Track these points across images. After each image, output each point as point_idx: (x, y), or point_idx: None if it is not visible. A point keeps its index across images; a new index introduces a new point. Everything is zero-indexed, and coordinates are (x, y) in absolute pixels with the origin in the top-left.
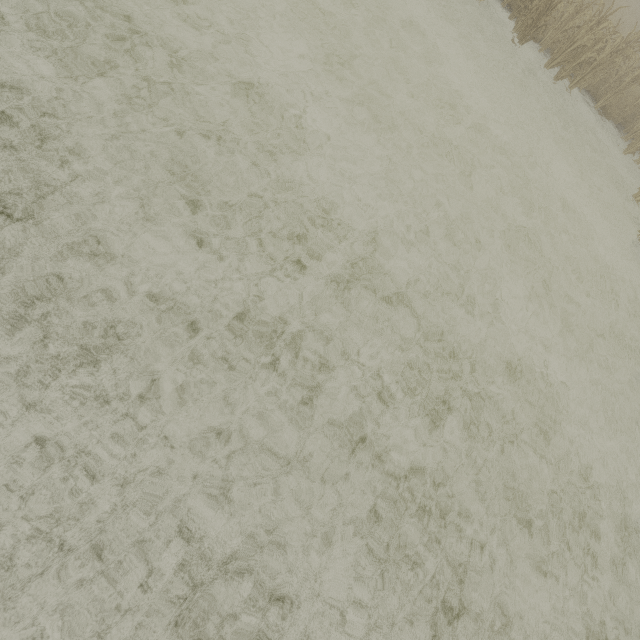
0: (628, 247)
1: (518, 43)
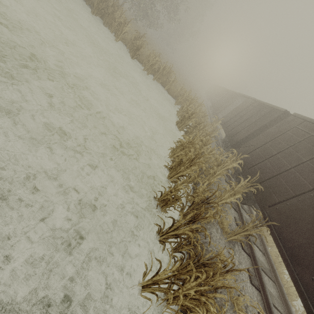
0: (174, 128)
1: (131, 59)
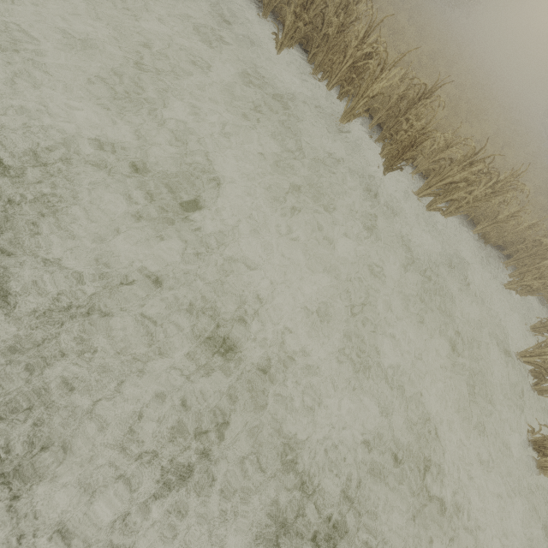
0: (517, 442)
1: (384, 170)
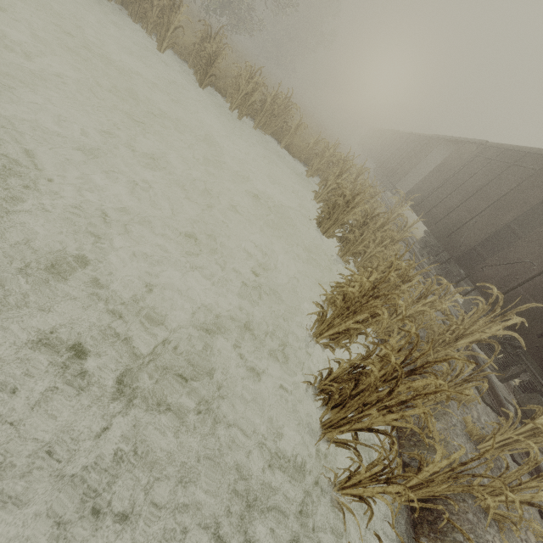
0: (311, 232)
1: (200, 87)
